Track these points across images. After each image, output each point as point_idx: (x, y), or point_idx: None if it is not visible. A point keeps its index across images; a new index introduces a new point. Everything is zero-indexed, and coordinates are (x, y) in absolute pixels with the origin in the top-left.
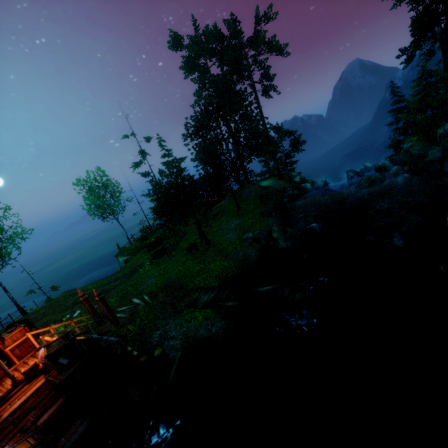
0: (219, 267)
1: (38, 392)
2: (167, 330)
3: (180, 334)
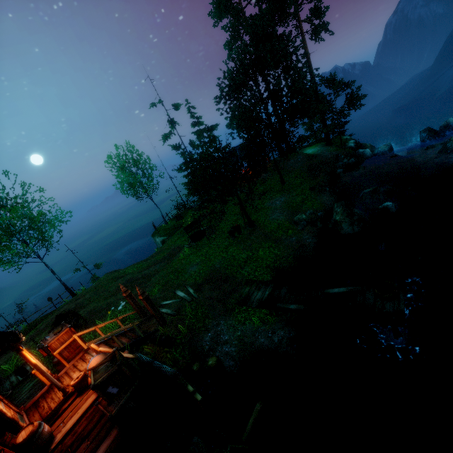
0: (269, 256)
1: (89, 413)
2: (219, 332)
3: (234, 339)
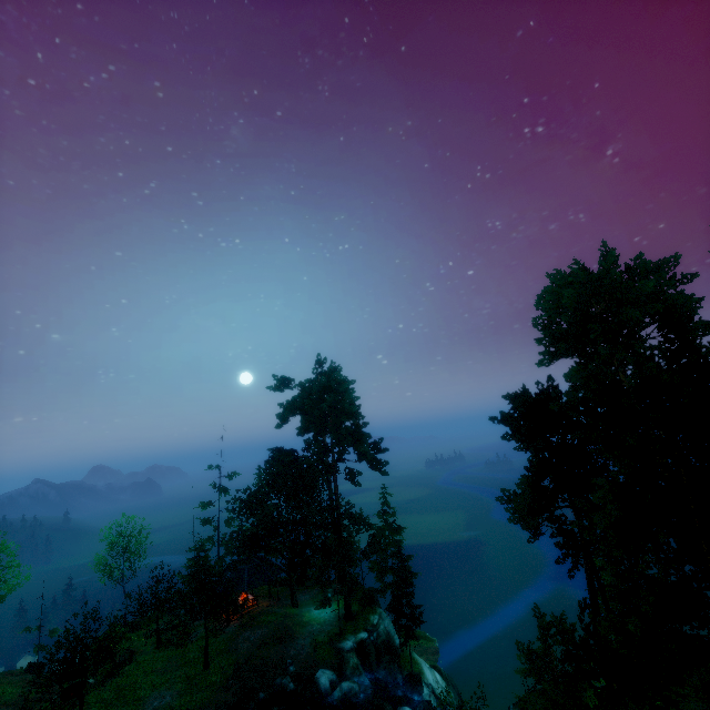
0: None
1: None
2: None
3: None
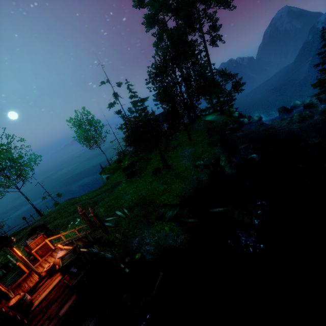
0: (178, 188)
1: (57, 287)
2: (143, 237)
3: (153, 242)
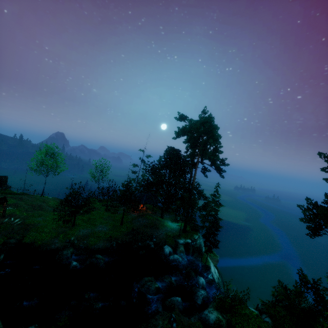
0: (43, 237)
1: None
2: None
3: None
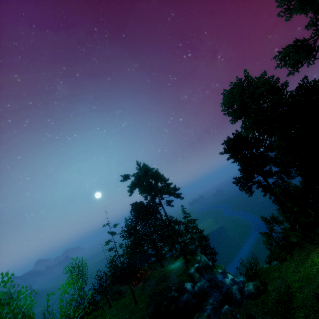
0: None
1: None
2: None
3: None
